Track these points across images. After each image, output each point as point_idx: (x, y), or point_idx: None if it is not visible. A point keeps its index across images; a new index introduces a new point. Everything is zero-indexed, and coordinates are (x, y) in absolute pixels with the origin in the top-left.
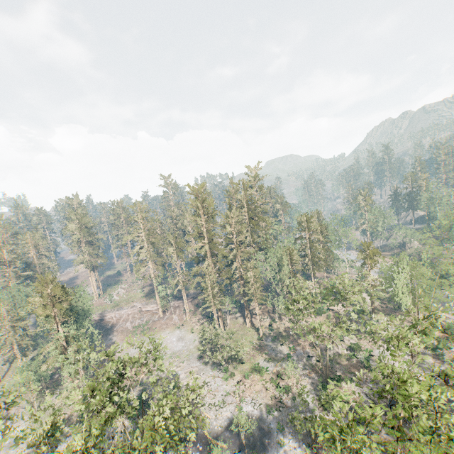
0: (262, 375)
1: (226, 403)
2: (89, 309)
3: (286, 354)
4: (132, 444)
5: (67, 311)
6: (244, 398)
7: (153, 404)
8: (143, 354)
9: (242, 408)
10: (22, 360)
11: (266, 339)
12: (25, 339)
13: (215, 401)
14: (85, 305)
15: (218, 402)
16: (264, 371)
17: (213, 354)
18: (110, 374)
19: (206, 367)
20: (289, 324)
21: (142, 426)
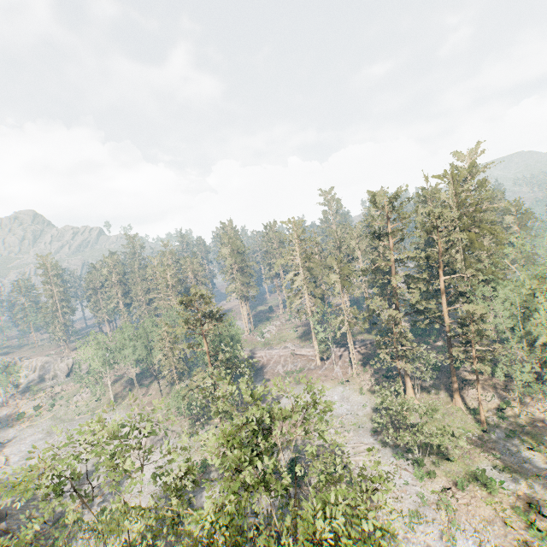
0: (493, 493)
1: (423, 519)
2: (238, 341)
3: (542, 469)
4: (280, 533)
5: (216, 339)
6: (457, 521)
7: (313, 495)
8: (298, 408)
9: (455, 540)
10: (178, 384)
11: (492, 431)
12: (181, 363)
13: (402, 506)
14: (234, 336)
15: (408, 511)
16: (496, 487)
17: (394, 432)
18: (252, 426)
19: (384, 448)
20: (543, 416)
21: (294, 515)
